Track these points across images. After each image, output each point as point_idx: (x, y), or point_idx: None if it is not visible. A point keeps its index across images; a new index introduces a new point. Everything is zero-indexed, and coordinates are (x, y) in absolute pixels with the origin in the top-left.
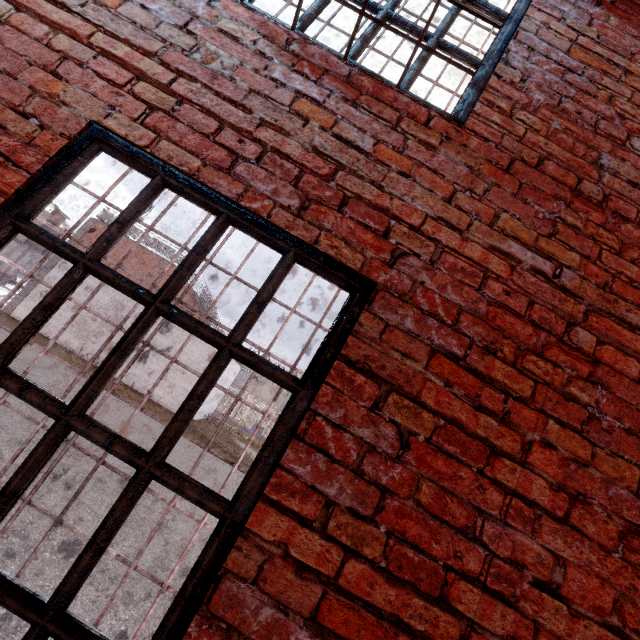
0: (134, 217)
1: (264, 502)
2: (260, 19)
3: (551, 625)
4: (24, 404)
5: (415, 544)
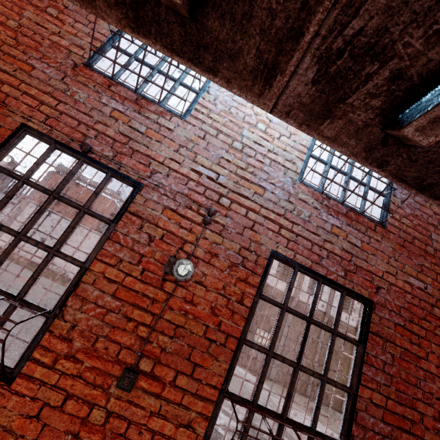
0: (293, 286)
1: (361, 386)
2: (311, 190)
3: None
4: None
5: (403, 392)
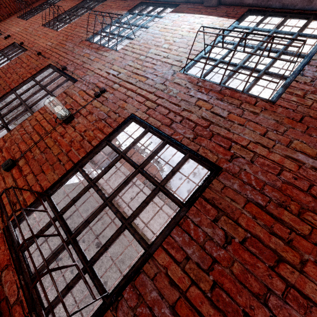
0: (138, 141)
1: (161, 248)
2: (188, 77)
3: None
4: None
5: (227, 292)
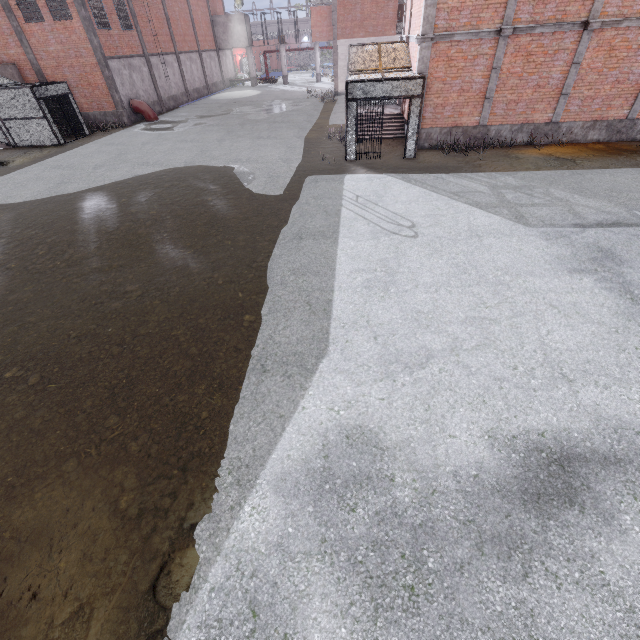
0: None
1: None
2: None
3: None
4: None
5: None
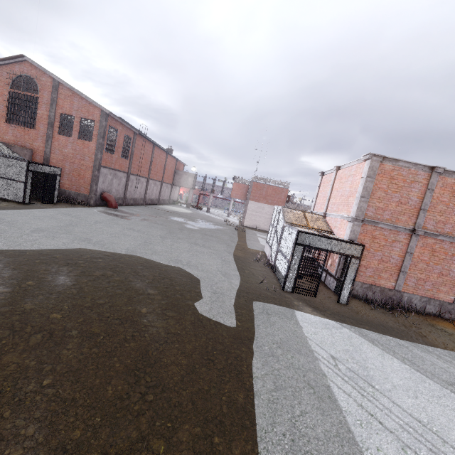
0: None
1: None
2: None
3: None
4: None
5: None
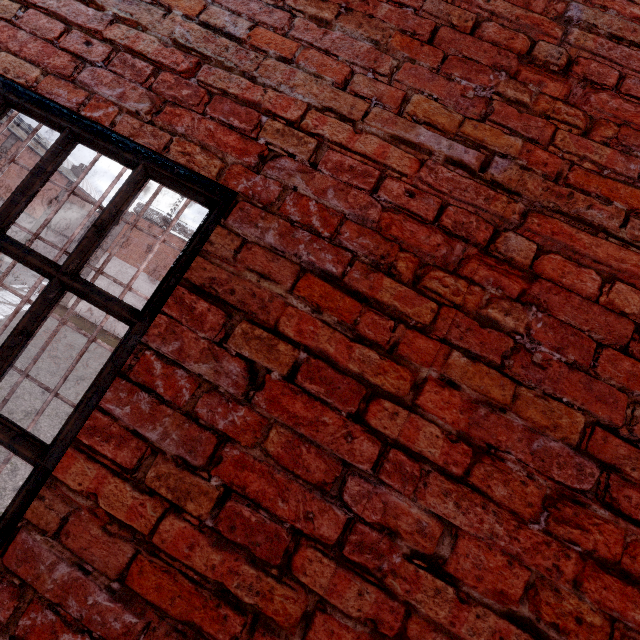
0: None
1: (77, 448)
2: None
3: (430, 610)
4: (68, 384)
5: (255, 501)
